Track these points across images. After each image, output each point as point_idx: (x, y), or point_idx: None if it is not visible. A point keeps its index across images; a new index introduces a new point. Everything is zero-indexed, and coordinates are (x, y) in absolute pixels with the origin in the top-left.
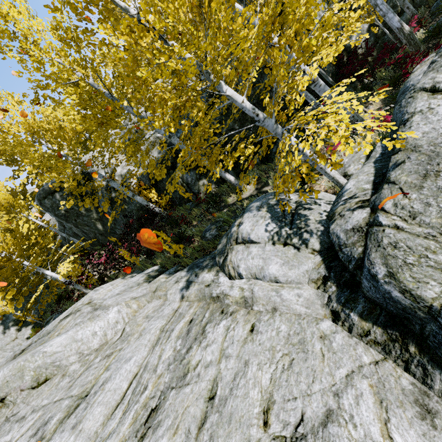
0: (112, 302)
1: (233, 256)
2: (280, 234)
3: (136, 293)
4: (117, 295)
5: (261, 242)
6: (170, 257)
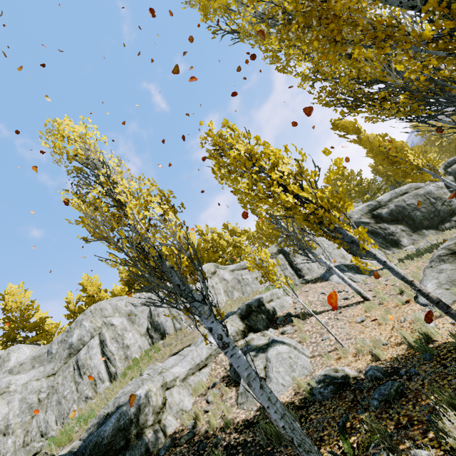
0: None
1: None
2: None
3: None
4: None
5: None
6: None
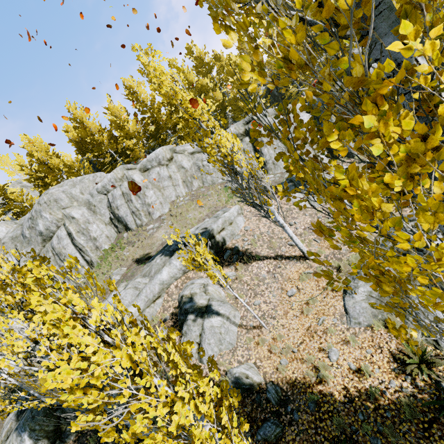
0: None
1: None
2: None
3: None
4: None
5: None
6: None
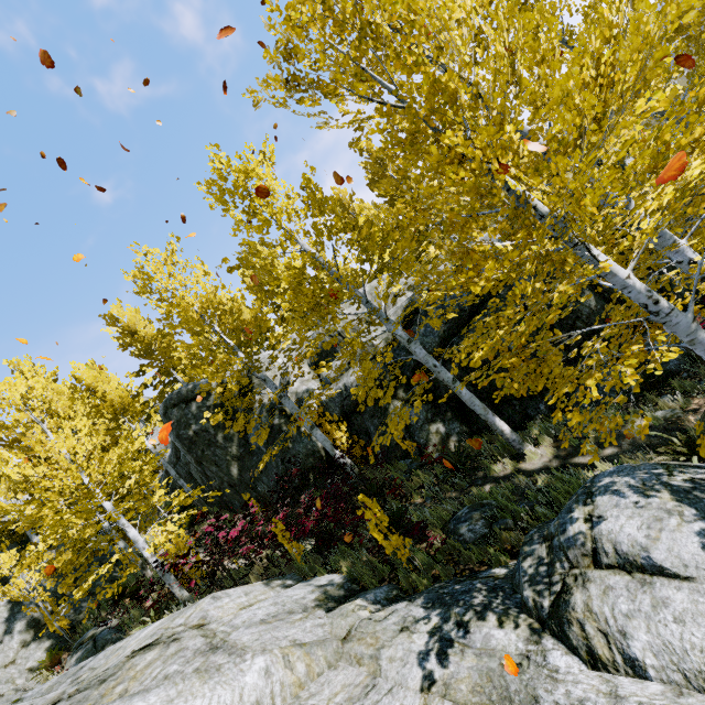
0: (251, 640)
1: (594, 598)
2: None
3: (301, 632)
4: (261, 624)
5: (697, 579)
6: (374, 562)
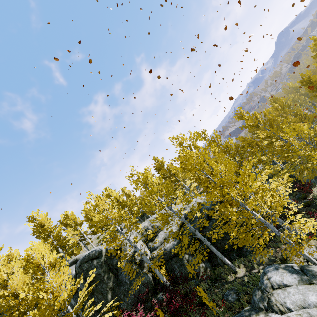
0: None
1: (276, 297)
2: (303, 279)
3: None
4: None
5: (293, 285)
6: (203, 316)
